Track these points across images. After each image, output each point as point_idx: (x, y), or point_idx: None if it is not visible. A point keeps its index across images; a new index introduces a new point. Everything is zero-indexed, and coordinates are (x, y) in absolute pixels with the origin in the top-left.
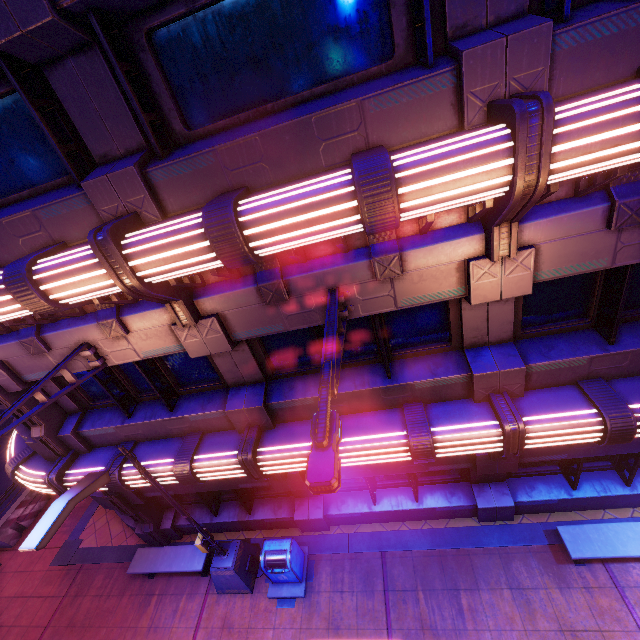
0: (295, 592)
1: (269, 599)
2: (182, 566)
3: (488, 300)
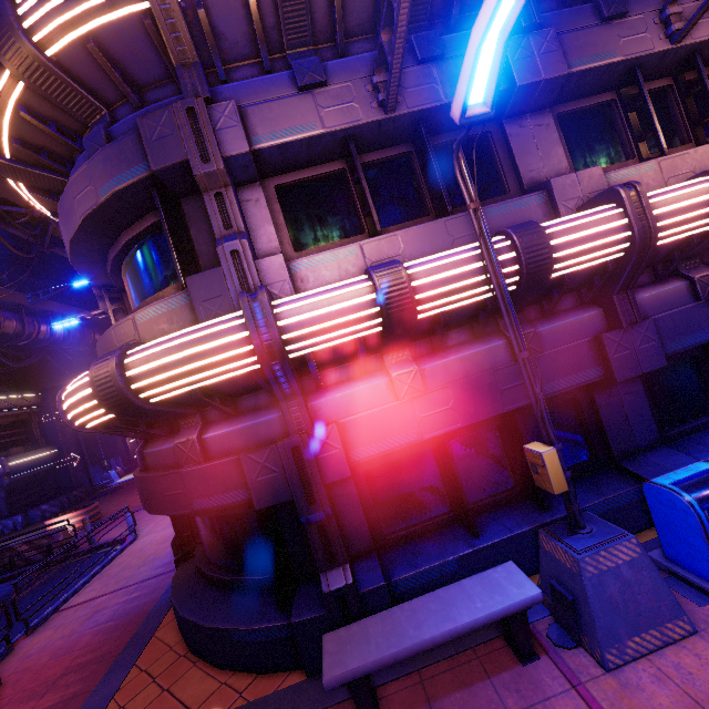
0: None
1: None
2: (482, 606)
3: None
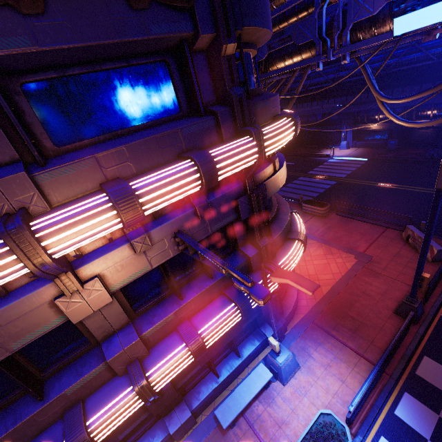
0: None
1: None
2: None
3: (85, 316)
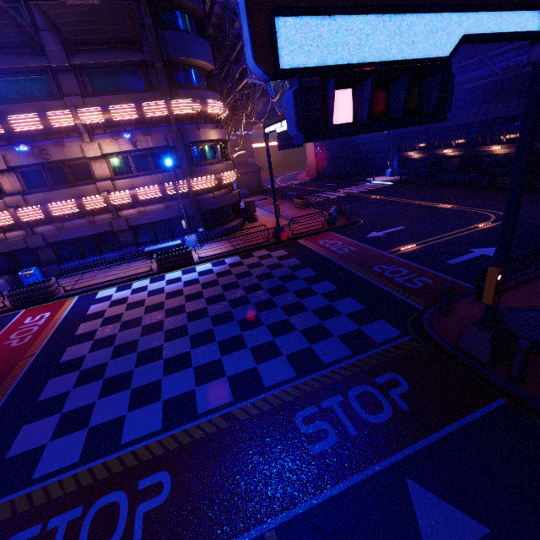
0: None
1: None
2: None
3: (91, 156)
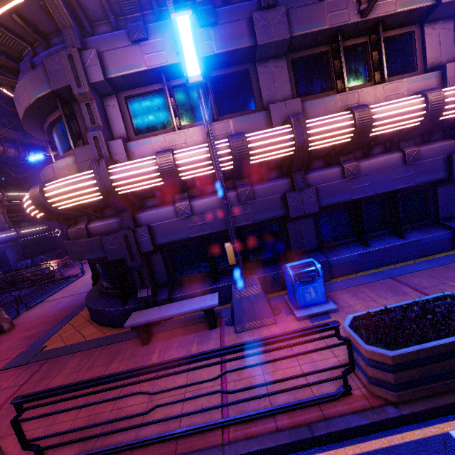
0: (326, 307)
1: (299, 321)
2: (193, 306)
3: None
